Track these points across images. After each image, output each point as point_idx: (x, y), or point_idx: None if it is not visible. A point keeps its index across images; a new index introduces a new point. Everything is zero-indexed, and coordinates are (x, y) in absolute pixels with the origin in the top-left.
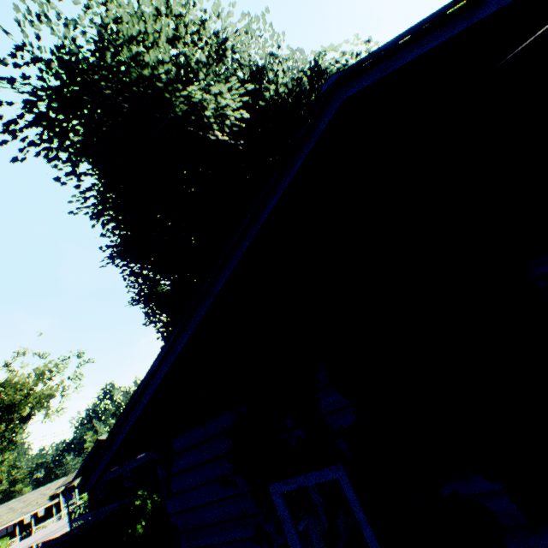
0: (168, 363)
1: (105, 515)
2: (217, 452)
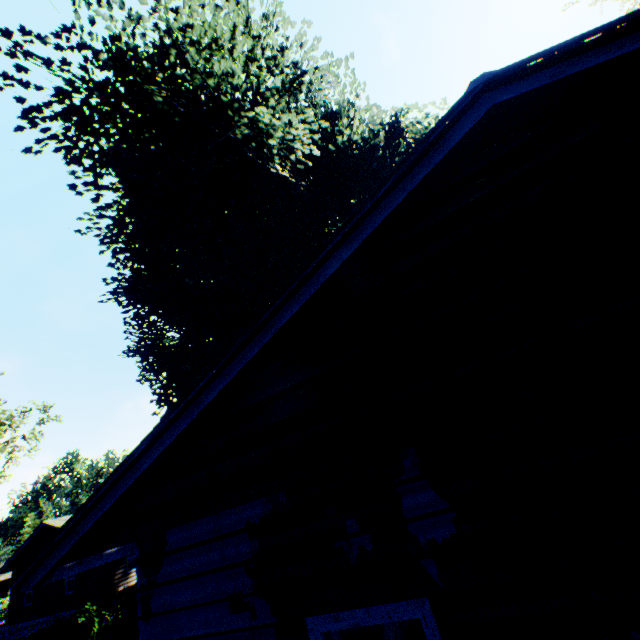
0: (188, 417)
1: (27, 632)
2: (232, 557)
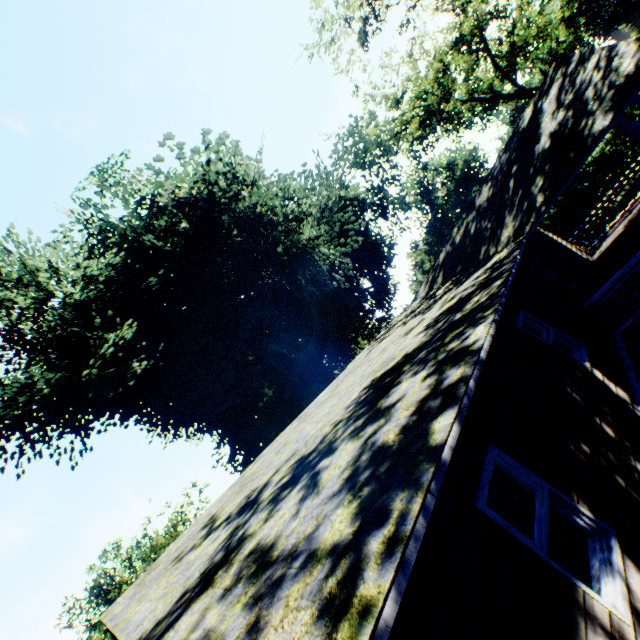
0: None
1: None
2: None
